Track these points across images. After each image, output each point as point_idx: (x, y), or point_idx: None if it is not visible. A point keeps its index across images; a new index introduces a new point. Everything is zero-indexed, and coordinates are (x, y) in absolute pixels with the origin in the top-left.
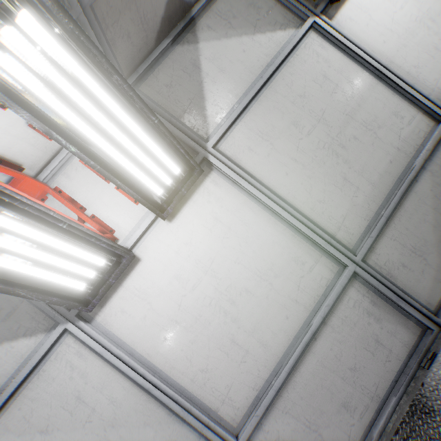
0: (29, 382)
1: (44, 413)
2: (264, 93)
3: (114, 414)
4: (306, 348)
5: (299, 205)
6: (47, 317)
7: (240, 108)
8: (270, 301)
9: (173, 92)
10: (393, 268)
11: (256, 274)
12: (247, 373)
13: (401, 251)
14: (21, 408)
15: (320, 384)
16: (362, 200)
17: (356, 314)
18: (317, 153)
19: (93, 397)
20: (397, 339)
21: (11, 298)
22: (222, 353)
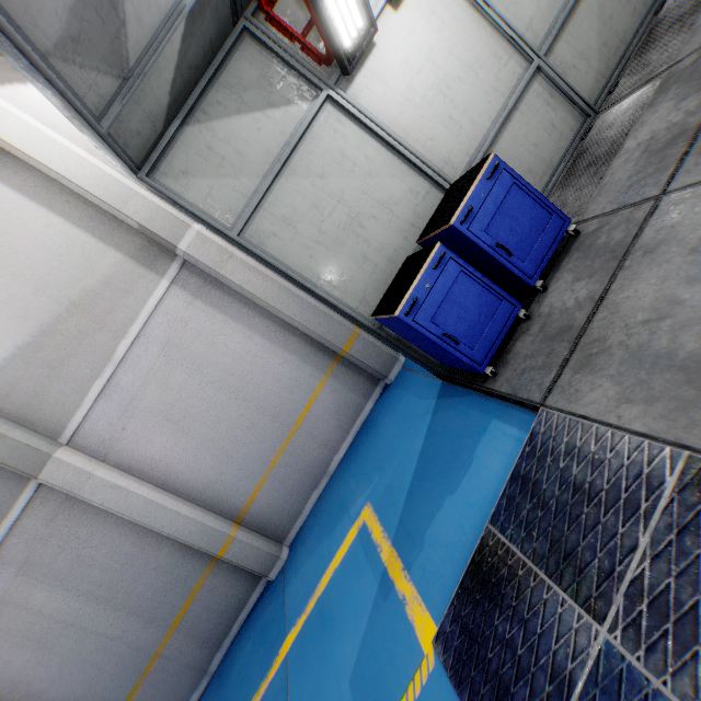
0: (304, 140)
1: (319, 164)
2: None
3: (370, 168)
4: (503, 127)
5: (497, 7)
6: (309, 88)
7: None
8: (476, 88)
9: None
10: (566, 68)
11: (465, 65)
12: (462, 143)
13: (572, 55)
14: (302, 160)
15: (513, 155)
16: (545, 6)
17: (539, 104)
18: None
19: (353, 154)
20: (566, 125)
21: (278, 70)
22: (444, 127)
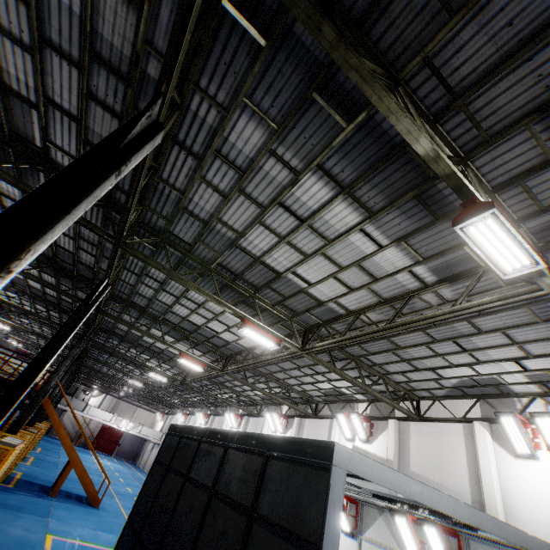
0: None
1: None
2: (379, 546)
3: None
4: None
5: None
6: None
7: (371, 540)
8: None
9: (367, 516)
10: None
11: None
12: None
13: None
14: None
15: None
16: None
17: None
18: None
19: None
20: None
21: None
22: None
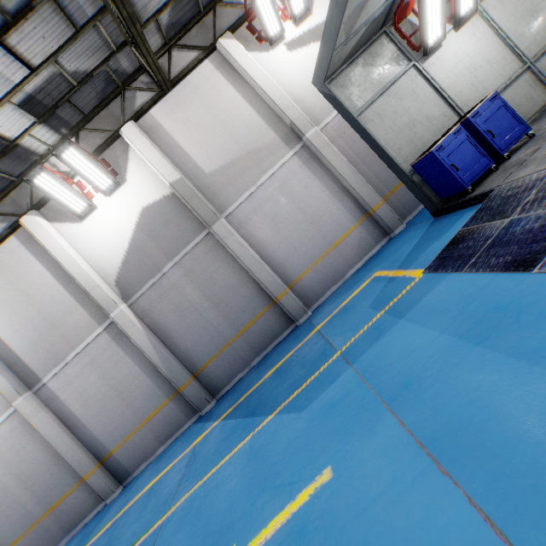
0: (397, 82)
1: (401, 94)
2: None
3: (425, 100)
4: (500, 93)
5: (510, 36)
6: (405, 60)
7: None
8: (490, 72)
9: None
10: (544, 70)
11: (486, 61)
12: (475, 97)
13: None
14: (394, 90)
15: None
16: (538, 39)
17: (524, 85)
18: (523, 15)
19: (418, 92)
20: (539, 98)
21: (394, 51)
22: (468, 88)
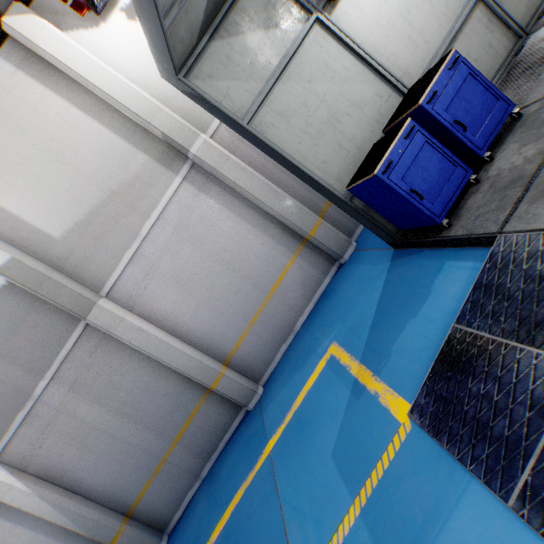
0: (298, 53)
1: (308, 72)
2: None
3: (346, 76)
4: (450, 46)
5: None
6: (303, 14)
7: None
8: (430, 15)
9: None
10: None
11: None
12: (417, 58)
13: None
14: (295, 68)
15: None
16: None
17: (479, 28)
18: None
19: (334, 65)
20: (501, 45)
21: None
22: (404, 45)
